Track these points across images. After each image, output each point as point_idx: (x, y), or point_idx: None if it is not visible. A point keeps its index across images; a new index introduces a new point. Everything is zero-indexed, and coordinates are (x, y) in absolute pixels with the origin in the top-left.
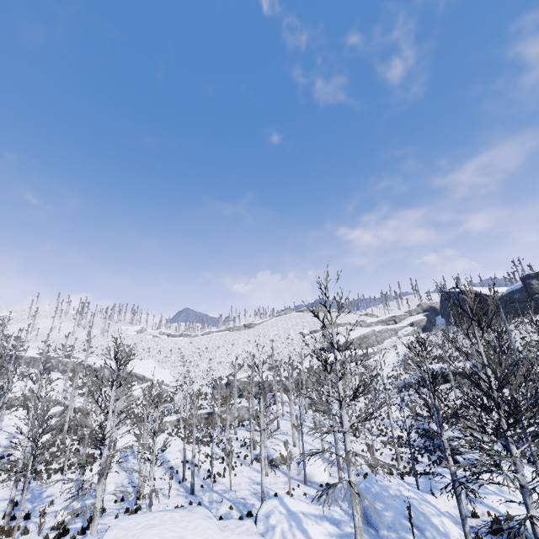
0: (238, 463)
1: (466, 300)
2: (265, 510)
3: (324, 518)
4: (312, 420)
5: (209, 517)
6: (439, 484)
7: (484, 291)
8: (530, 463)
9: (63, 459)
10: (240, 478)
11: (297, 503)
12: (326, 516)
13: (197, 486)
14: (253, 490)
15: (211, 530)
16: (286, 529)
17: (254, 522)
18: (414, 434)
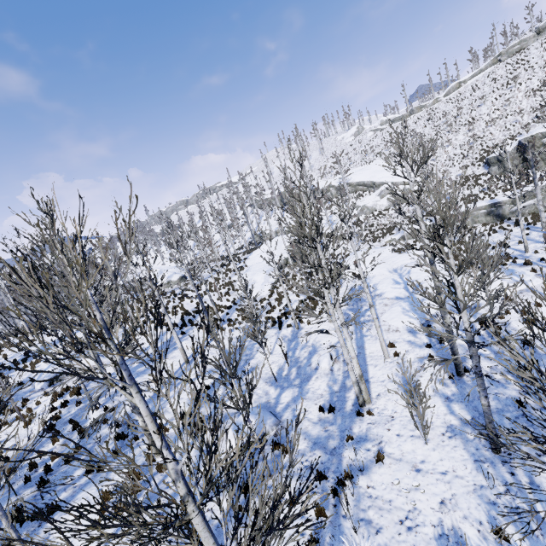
0: None
1: None
2: None
3: None
4: None
5: None
6: None
7: None
8: None
9: (285, 303)
10: None
11: None
12: None
13: (503, 398)
14: None
15: None
16: None
17: None
18: None
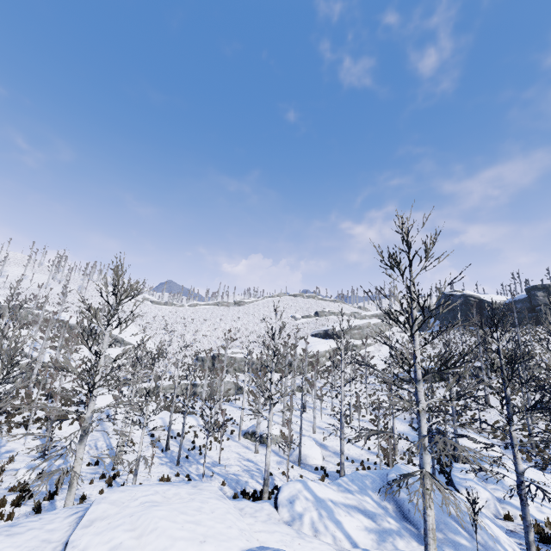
0: (225, 437)
1: (467, 304)
2: (288, 494)
3: (356, 509)
4: (300, 403)
5: (223, 497)
6: (462, 481)
7: (486, 298)
8: (538, 467)
9: (28, 413)
10: (228, 453)
11: (323, 488)
12: (357, 507)
13: (182, 456)
14: (244, 467)
15: (232, 516)
16: (316, 519)
17: (274, 507)
18: (408, 428)
